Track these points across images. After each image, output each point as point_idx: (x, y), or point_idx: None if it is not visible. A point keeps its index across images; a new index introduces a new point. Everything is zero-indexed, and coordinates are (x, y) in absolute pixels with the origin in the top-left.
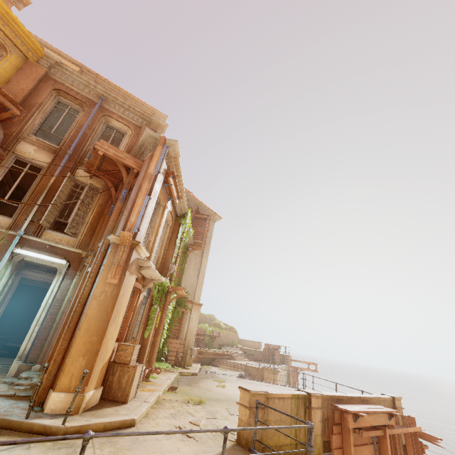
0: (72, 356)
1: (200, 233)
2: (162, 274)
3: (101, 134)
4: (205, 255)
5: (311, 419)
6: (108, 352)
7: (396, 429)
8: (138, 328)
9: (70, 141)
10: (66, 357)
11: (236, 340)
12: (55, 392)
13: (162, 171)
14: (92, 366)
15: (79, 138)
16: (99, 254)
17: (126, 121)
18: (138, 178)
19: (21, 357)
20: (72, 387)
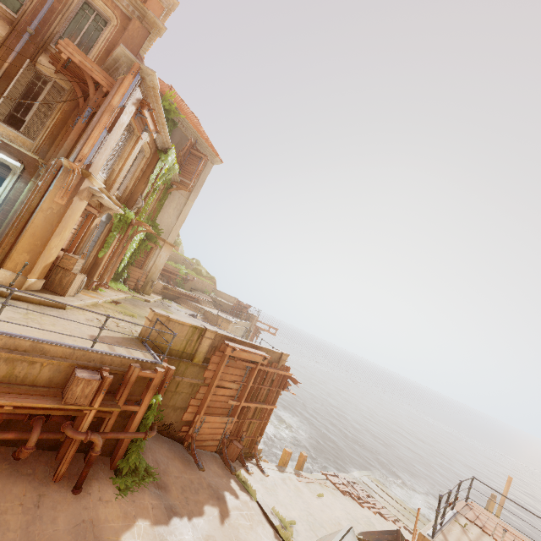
0: (18, 250)
1: (190, 172)
2: (128, 205)
3: (76, 11)
4: (192, 198)
5: (201, 342)
6: (52, 256)
7: (269, 368)
8: (93, 247)
9: (32, 13)
10: (13, 250)
11: (210, 289)
12: (3, 271)
13: (134, 102)
14: (35, 262)
15: (45, 13)
16: (50, 172)
17: (111, 4)
18: (105, 101)
19: None
20: (17, 271)
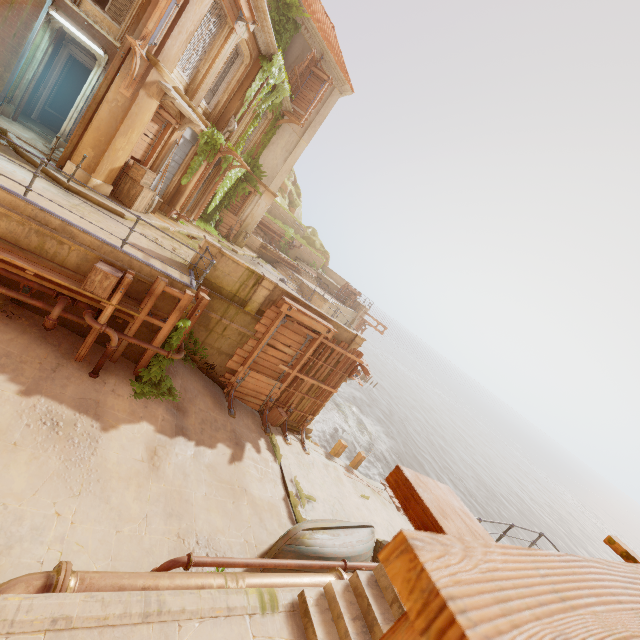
0: (84, 144)
1: (307, 101)
2: (218, 126)
3: None
4: (306, 138)
5: (256, 290)
6: (119, 160)
7: (334, 345)
8: (176, 170)
9: None
10: (80, 143)
11: (319, 264)
12: (70, 164)
13: None
14: (99, 160)
15: None
16: (118, 56)
17: None
18: None
19: (62, 136)
20: (83, 167)
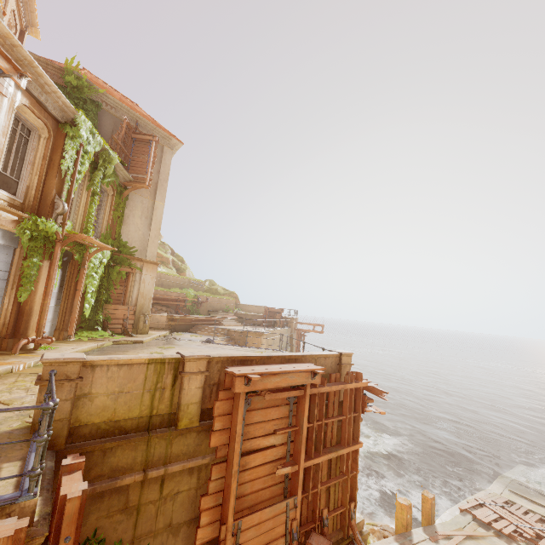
0: None
1: (142, 164)
2: (41, 214)
3: None
4: (160, 198)
5: (182, 386)
6: None
7: (327, 387)
8: (4, 289)
9: None
10: None
11: (232, 306)
12: None
13: None
14: None
15: None
16: None
17: None
18: None
19: None
20: None
